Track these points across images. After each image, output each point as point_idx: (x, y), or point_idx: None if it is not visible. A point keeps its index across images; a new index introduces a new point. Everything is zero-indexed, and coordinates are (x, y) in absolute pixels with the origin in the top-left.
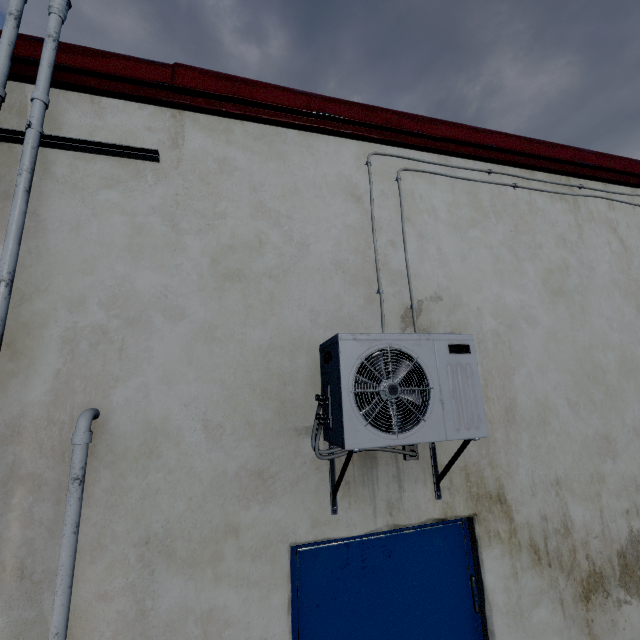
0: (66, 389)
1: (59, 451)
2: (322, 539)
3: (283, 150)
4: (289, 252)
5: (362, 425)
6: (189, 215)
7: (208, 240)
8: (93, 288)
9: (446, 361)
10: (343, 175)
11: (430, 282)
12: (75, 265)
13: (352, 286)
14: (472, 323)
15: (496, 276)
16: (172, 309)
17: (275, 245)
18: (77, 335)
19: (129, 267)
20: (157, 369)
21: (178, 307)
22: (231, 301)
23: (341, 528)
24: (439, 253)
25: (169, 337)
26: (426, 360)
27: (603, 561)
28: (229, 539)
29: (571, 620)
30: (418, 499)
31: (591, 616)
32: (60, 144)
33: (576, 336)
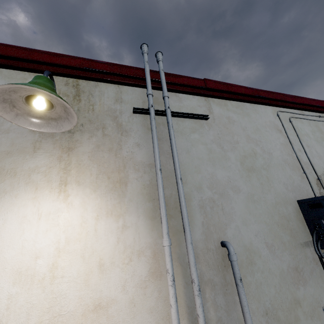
0: (208, 231)
1: (216, 265)
2: None
3: (247, 112)
4: (266, 157)
5: None
6: (225, 143)
7: (236, 154)
8: (202, 180)
9: None
10: (271, 121)
11: (319, 167)
12: (192, 169)
13: (293, 171)
14: None
15: None
16: (234, 187)
17: (260, 154)
18: (204, 203)
19: (212, 168)
20: (239, 218)
21: (236, 186)
22: (254, 182)
23: None
24: (317, 153)
25: (238, 201)
26: None
27: None
28: (298, 307)
29: None
30: None
31: None
32: (174, 114)
33: None
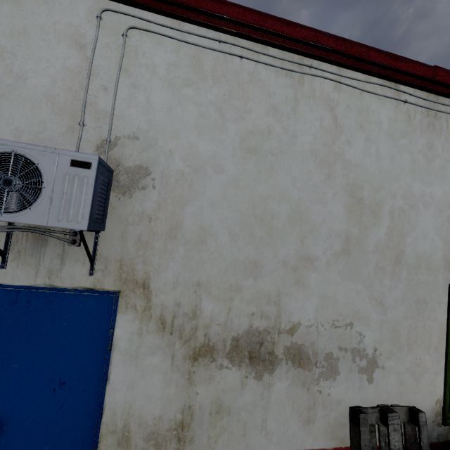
0: None
1: None
2: None
3: None
4: (7, 81)
5: None
6: None
7: None
8: None
9: (65, 171)
10: (72, 25)
11: (132, 124)
12: None
13: (58, 116)
14: (161, 161)
15: (196, 129)
16: None
17: None
18: None
19: None
20: None
21: None
22: None
23: (7, 278)
24: (147, 102)
25: None
26: (46, 167)
27: (218, 340)
28: None
29: (177, 368)
30: (75, 273)
31: (194, 369)
32: None
33: (257, 187)
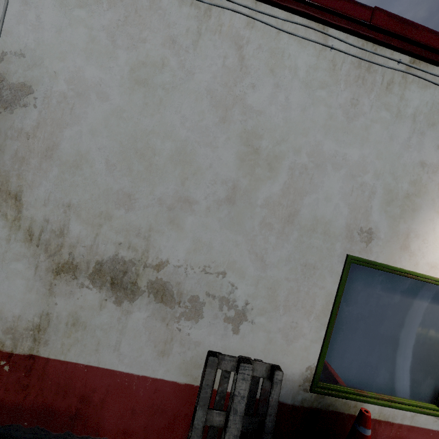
0: None
1: None
2: None
3: None
4: None
5: None
6: None
7: None
8: None
9: None
10: None
11: (19, 41)
12: None
13: None
14: (45, 82)
15: (85, 53)
16: None
17: None
18: None
19: None
20: None
21: None
22: None
23: None
24: (37, 21)
25: None
26: None
27: (82, 261)
28: None
29: (39, 278)
30: None
31: (56, 282)
32: None
33: (141, 120)
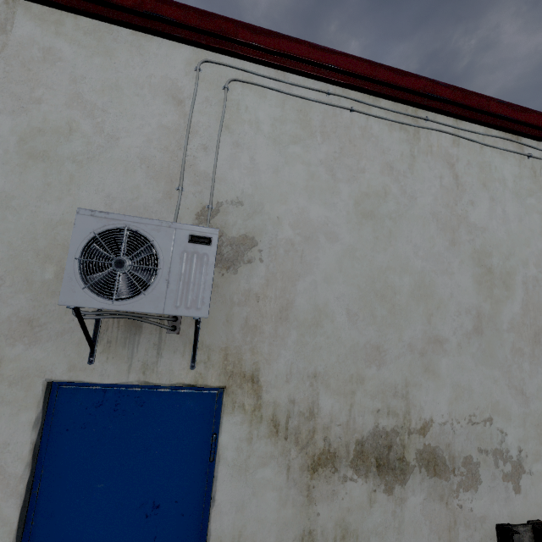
0: None
1: None
2: (76, 381)
3: (112, 47)
4: (97, 142)
5: (80, 288)
6: (5, 96)
7: (20, 121)
8: None
9: (183, 248)
10: (169, 78)
11: (235, 188)
12: None
13: (154, 180)
14: (268, 230)
15: (306, 191)
16: None
17: (85, 134)
18: None
19: None
20: None
21: None
22: (31, 177)
23: (95, 376)
24: (251, 163)
25: None
26: (162, 244)
27: (340, 445)
28: None
29: (293, 483)
30: (173, 366)
31: (314, 483)
32: None
33: (375, 257)
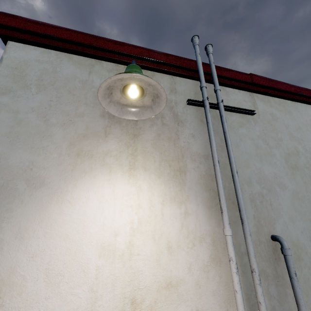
0: (259, 225)
1: (267, 257)
2: None
3: (289, 109)
4: (308, 156)
5: None
6: (270, 139)
7: (280, 151)
8: (251, 174)
9: None
10: None
11: None
12: (242, 163)
13: None
14: None
15: None
16: (280, 184)
17: (302, 153)
18: (254, 197)
19: (259, 164)
20: (286, 214)
21: (282, 183)
22: (298, 180)
23: None
24: None
25: (284, 198)
26: None
27: None
28: None
29: None
30: None
31: None
32: (224, 108)
33: None
